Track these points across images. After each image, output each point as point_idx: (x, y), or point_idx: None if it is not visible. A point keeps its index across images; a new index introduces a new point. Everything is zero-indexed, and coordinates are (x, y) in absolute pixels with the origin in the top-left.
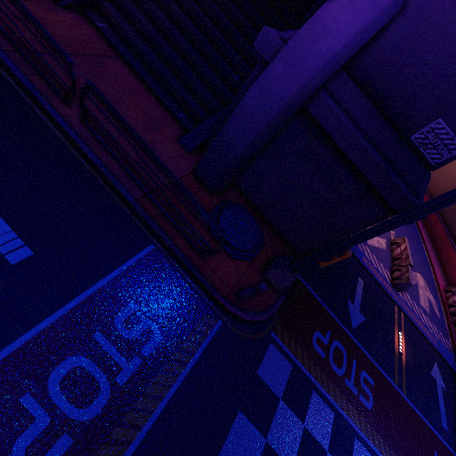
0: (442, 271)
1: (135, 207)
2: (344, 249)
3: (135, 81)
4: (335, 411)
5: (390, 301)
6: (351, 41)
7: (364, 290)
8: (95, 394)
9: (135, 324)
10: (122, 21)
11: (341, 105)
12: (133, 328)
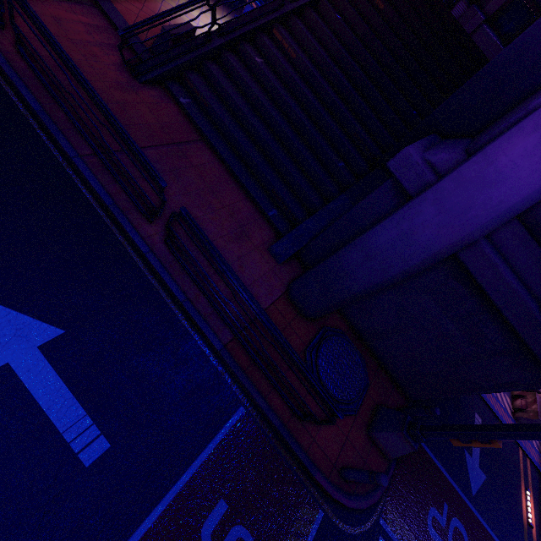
0: None
1: (224, 358)
2: (493, 438)
3: (221, 171)
4: None
5: (513, 443)
6: (534, 193)
7: None
8: None
9: (225, 534)
10: (209, 94)
11: (500, 249)
12: None
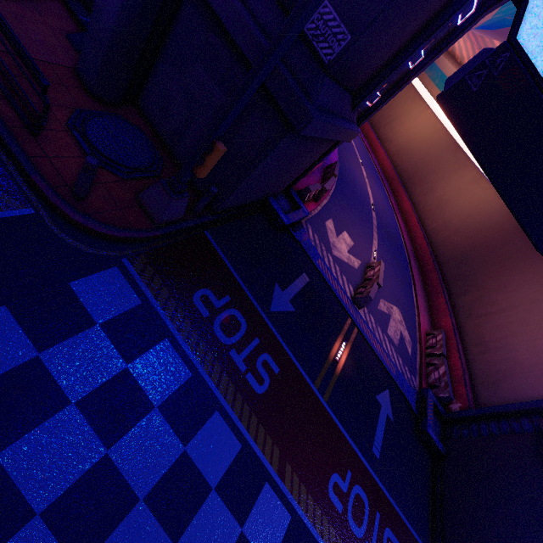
0: (429, 317)
1: None
2: (212, 137)
3: None
4: (196, 373)
5: (343, 311)
6: None
7: (307, 286)
8: None
9: None
10: None
11: None
12: None
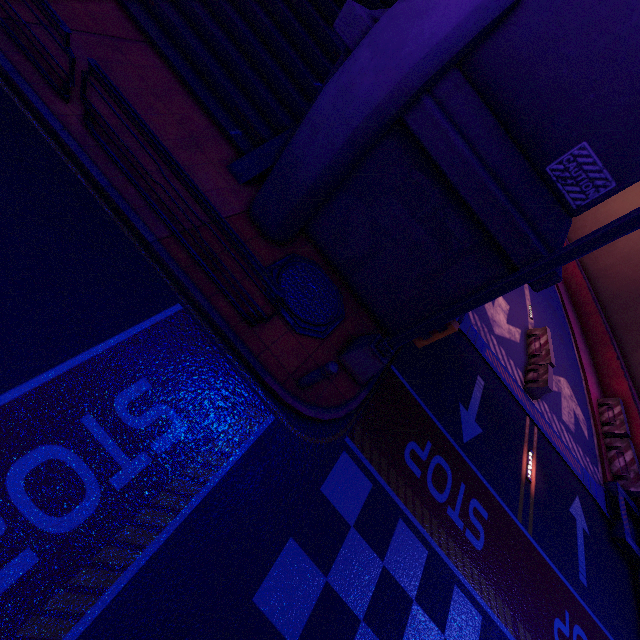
0: (596, 377)
1: (157, 250)
2: (448, 320)
3: (170, 79)
4: (430, 548)
5: (520, 410)
6: (465, 22)
7: (484, 393)
8: (77, 498)
9: (145, 409)
10: None
11: (453, 118)
12: (142, 415)
